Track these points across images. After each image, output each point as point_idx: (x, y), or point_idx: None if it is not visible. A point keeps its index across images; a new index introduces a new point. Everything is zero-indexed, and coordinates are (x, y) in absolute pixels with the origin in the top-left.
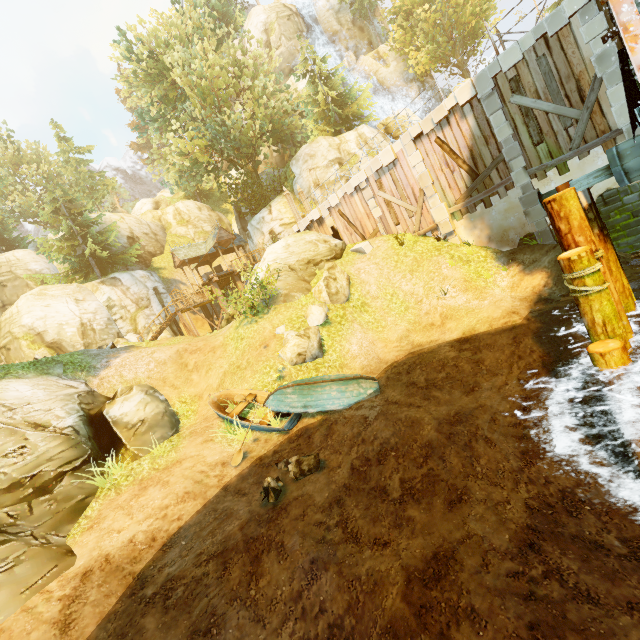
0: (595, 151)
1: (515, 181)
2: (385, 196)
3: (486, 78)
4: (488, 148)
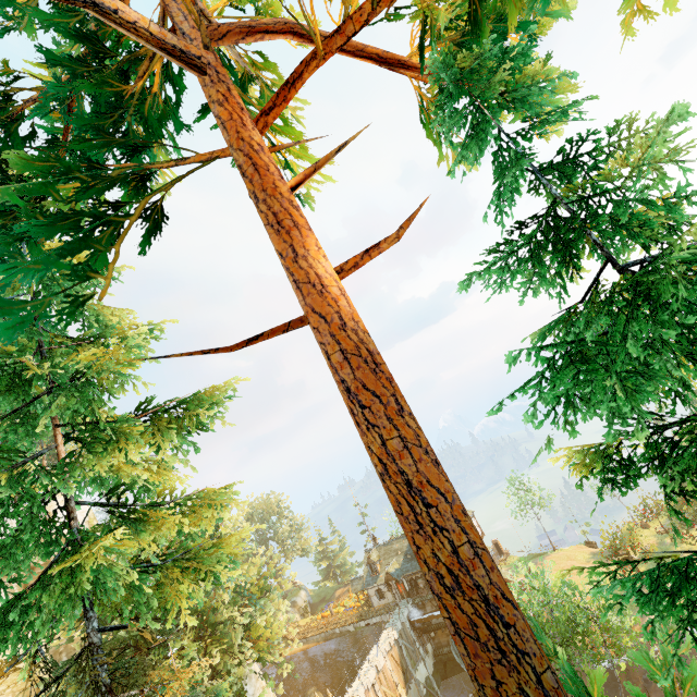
0: (419, 663)
1: (413, 674)
2: (383, 688)
3: (397, 631)
4: (403, 660)
